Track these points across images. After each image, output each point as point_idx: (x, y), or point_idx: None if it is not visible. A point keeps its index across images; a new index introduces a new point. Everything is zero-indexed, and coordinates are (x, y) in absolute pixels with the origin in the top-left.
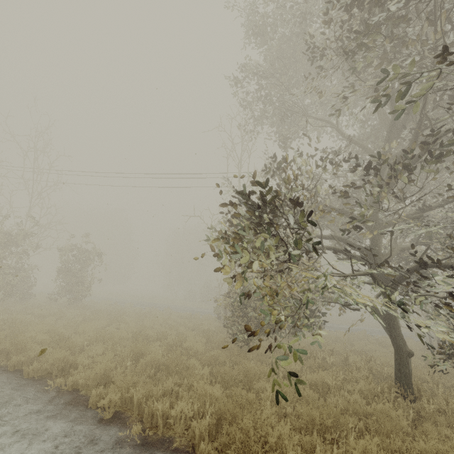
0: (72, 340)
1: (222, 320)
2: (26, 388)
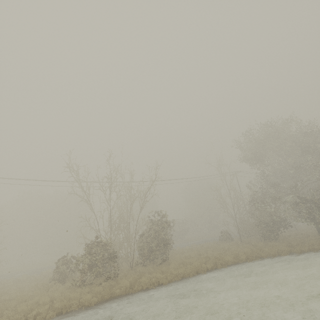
0: (260, 248)
1: (238, 239)
2: (282, 257)
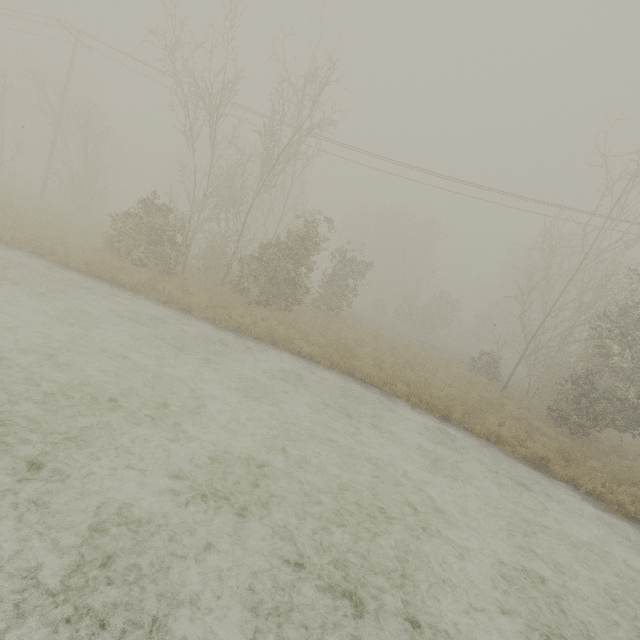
0: (473, 406)
1: (500, 381)
2: (493, 449)
